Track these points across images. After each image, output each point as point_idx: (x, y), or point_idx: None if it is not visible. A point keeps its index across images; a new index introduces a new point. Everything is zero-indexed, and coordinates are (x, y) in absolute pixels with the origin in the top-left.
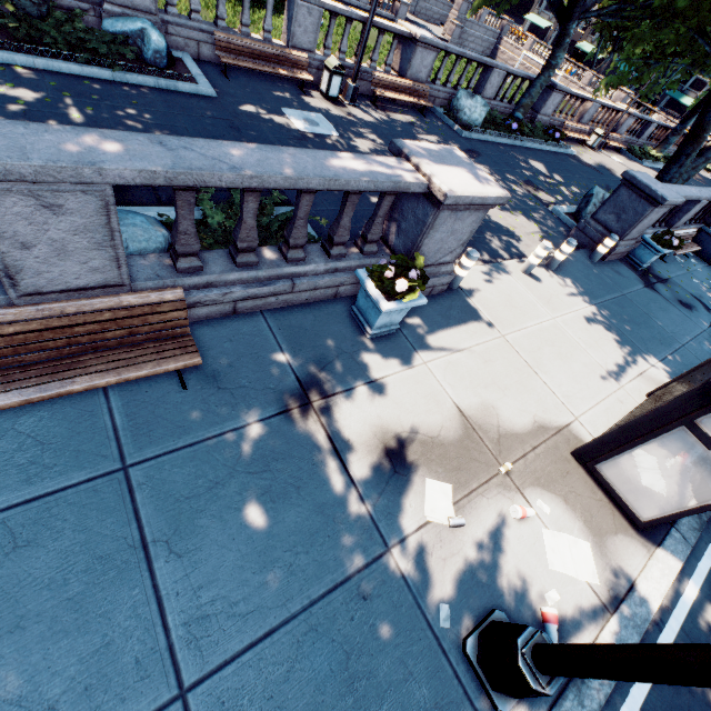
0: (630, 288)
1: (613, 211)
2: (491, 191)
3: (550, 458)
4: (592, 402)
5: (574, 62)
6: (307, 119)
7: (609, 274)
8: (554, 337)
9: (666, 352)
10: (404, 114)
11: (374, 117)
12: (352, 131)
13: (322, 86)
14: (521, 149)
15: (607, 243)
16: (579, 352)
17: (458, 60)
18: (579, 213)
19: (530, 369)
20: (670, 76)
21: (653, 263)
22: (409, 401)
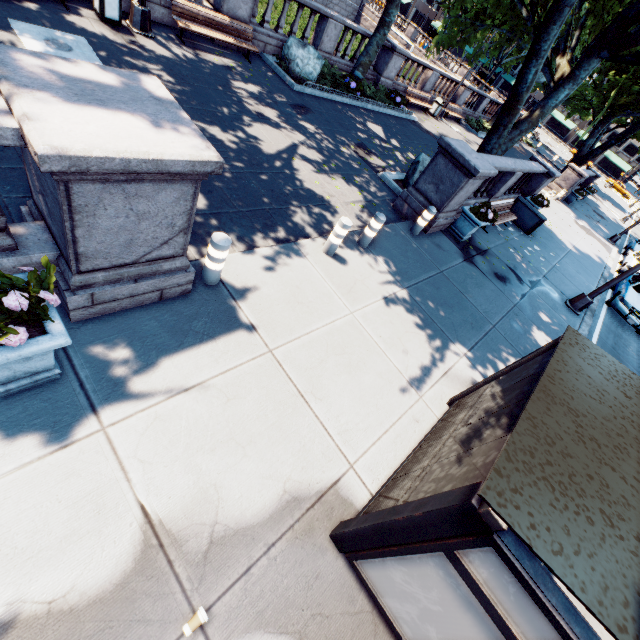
0: (449, 263)
1: (432, 181)
2: (175, 150)
3: (294, 557)
4: (379, 432)
5: (426, 36)
6: (52, 40)
7: (429, 249)
8: (347, 340)
9: (476, 338)
10: (223, 57)
11: (176, 53)
12: (130, 65)
13: (95, 2)
14: (361, 110)
15: (425, 216)
16: (376, 357)
17: (287, 2)
18: (407, 181)
19: (300, 398)
20: (502, 58)
21: (475, 234)
22: (28, 526)
